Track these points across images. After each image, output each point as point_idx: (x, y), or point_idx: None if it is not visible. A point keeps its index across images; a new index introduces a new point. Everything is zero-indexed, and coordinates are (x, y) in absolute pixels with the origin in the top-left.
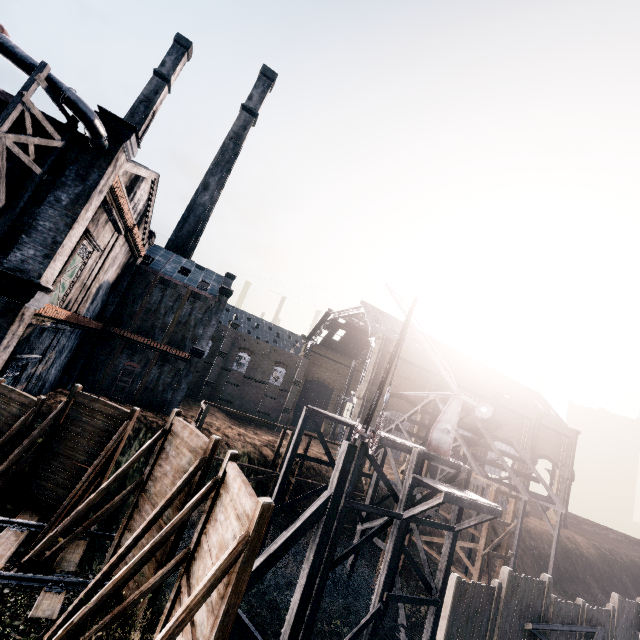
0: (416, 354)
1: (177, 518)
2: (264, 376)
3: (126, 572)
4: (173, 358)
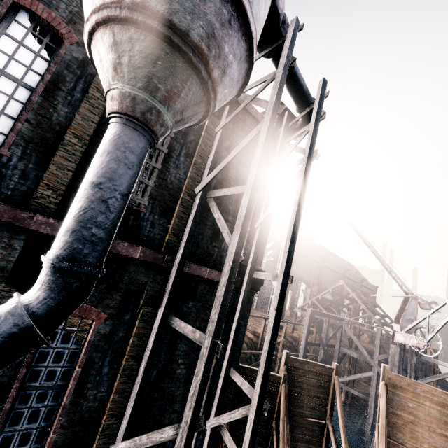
0: (308, 250)
1: None
2: None
3: None
4: None
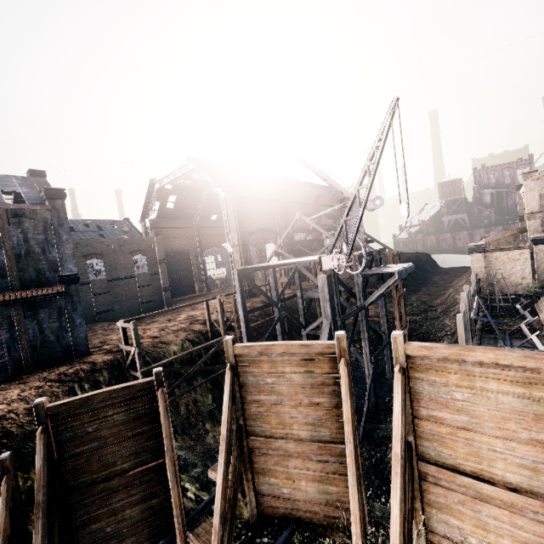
0: (259, 189)
1: (402, 431)
2: (128, 271)
3: (403, 515)
4: (43, 300)
